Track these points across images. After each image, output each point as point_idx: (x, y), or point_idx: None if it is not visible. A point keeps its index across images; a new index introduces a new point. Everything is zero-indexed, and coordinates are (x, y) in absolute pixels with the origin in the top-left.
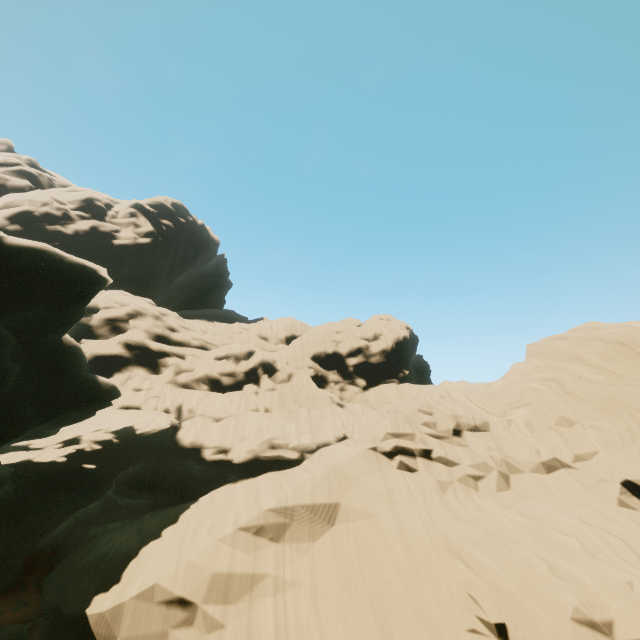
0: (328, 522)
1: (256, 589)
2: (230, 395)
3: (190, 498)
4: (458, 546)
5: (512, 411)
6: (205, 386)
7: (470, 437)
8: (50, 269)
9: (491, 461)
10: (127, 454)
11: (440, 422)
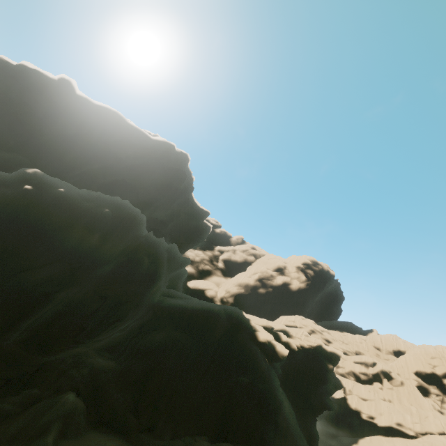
0: None
1: None
2: (367, 386)
3: (354, 438)
4: None
5: None
6: (352, 377)
7: None
8: (333, 353)
9: None
10: None
11: None
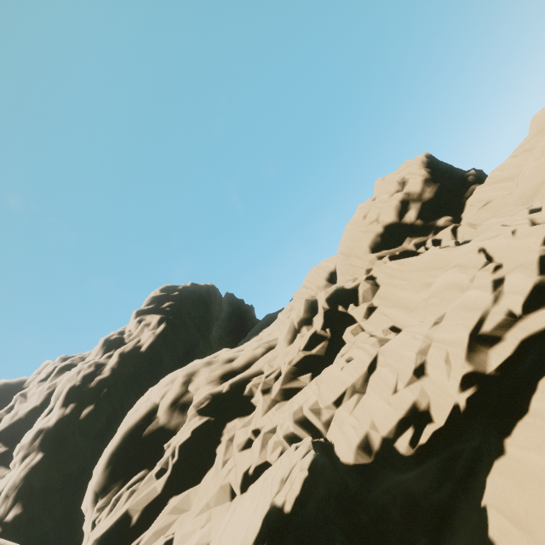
0: None
1: None
2: (341, 356)
3: (440, 528)
4: None
5: None
6: (307, 375)
7: None
8: None
9: None
10: None
11: None
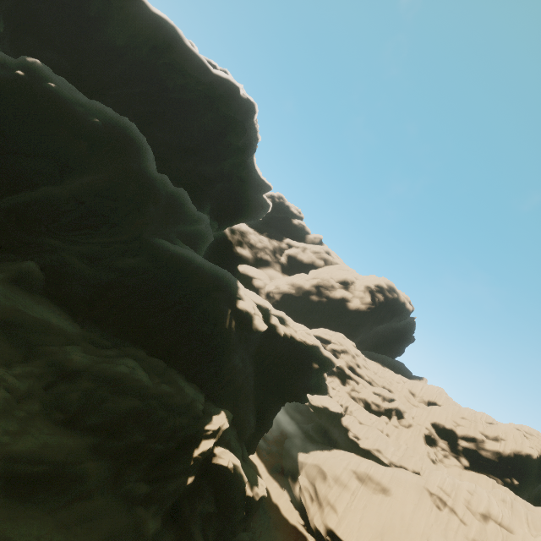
0: (383, 491)
1: (346, 487)
2: (372, 415)
3: None
4: (431, 538)
5: (538, 536)
6: (362, 404)
7: (491, 523)
8: (329, 359)
9: (492, 540)
10: (322, 413)
11: (473, 500)
